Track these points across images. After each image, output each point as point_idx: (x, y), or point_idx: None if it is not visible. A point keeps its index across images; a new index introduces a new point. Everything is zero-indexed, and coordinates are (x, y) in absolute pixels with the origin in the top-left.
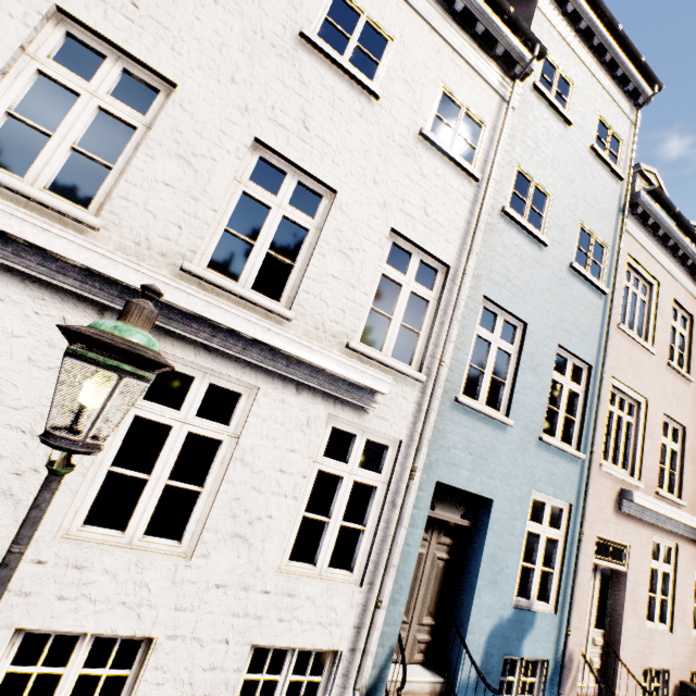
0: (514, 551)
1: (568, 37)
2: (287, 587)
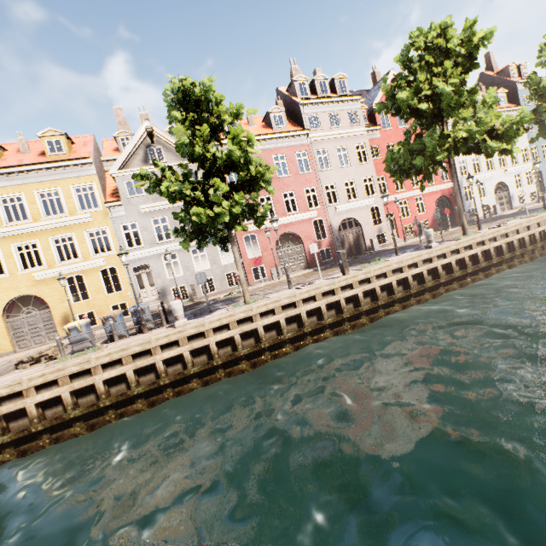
0: (545, 175)
1: (523, 88)
2: (529, 187)
